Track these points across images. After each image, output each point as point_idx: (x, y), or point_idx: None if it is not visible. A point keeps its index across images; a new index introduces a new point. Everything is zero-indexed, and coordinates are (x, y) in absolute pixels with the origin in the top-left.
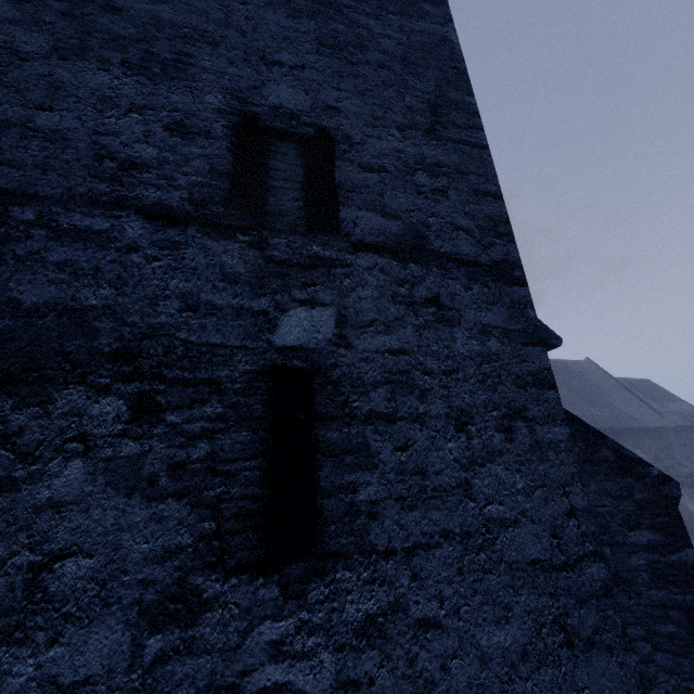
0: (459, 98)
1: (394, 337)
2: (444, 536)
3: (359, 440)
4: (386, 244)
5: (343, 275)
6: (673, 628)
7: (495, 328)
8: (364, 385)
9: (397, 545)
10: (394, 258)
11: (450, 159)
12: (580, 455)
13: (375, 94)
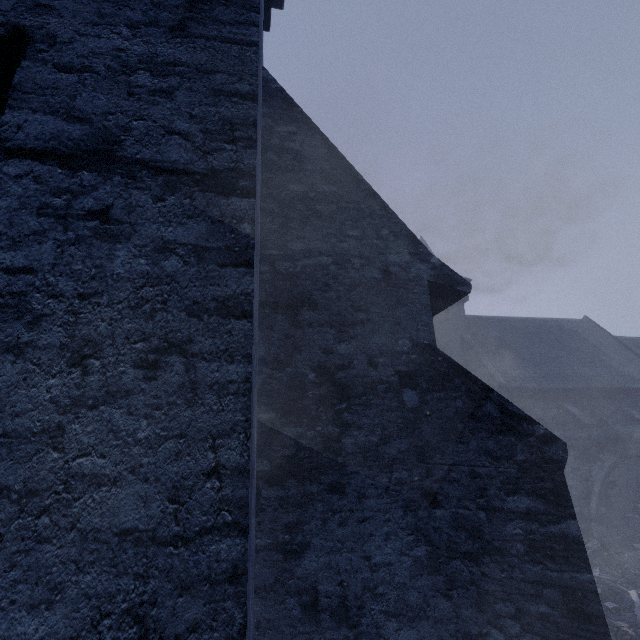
0: None
1: (20, 254)
2: None
3: None
4: (56, 150)
5: None
6: (546, 609)
7: (182, 245)
8: None
9: None
10: (60, 165)
11: (194, 58)
12: (463, 410)
13: None
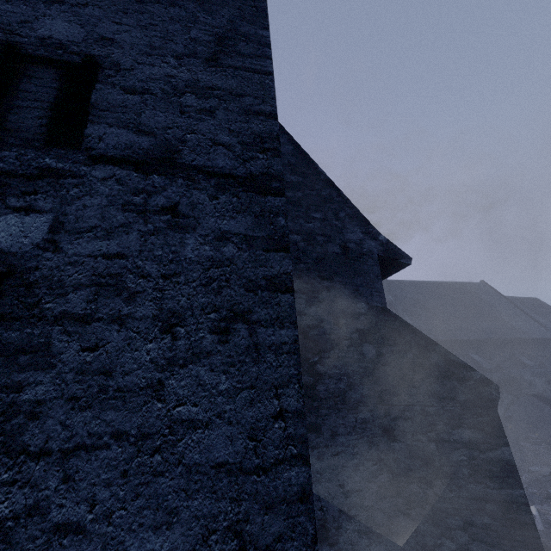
0: (251, 31)
1: (113, 242)
2: (115, 437)
3: (41, 340)
4: (131, 157)
5: (72, 185)
6: (488, 520)
7: (235, 234)
8: (65, 287)
9: (55, 446)
10: (136, 170)
11: (226, 84)
12: (414, 360)
13: (159, 28)
